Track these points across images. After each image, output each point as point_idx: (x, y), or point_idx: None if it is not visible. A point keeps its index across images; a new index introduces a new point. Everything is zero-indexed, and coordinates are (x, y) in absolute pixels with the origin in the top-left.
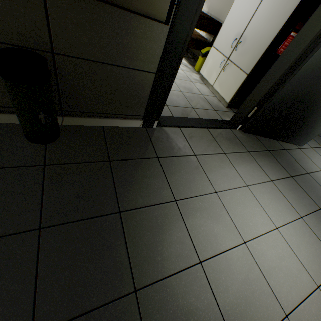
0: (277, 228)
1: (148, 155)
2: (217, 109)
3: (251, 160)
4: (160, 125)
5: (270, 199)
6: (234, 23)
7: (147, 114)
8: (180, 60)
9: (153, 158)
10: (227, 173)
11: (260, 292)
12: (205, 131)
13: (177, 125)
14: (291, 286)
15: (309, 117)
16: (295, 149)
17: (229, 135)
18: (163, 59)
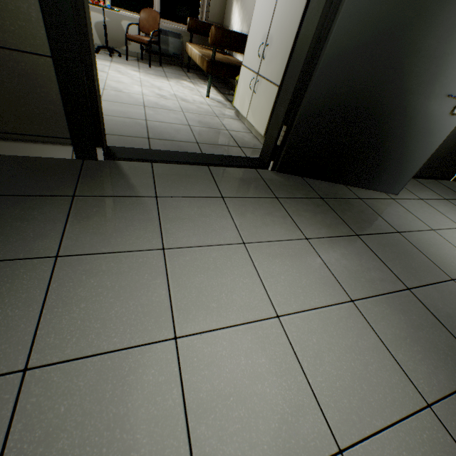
0: (277, 317)
1: (56, 191)
2: (246, 146)
3: (276, 208)
4: (113, 156)
5: (286, 267)
6: (259, 24)
7: (72, 133)
8: (85, 33)
9: (62, 196)
10: (210, 223)
11: (150, 450)
12: (201, 169)
13: (147, 158)
14: (256, 443)
15: (385, 137)
16: (382, 199)
17: (248, 176)
18: (47, 29)
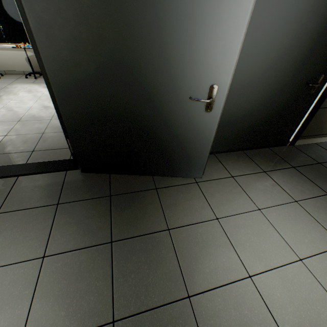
0: None
1: None
2: None
3: (45, 218)
4: None
5: None
6: None
7: None
8: None
9: None
10: None
11: None
12: (8, 181)
13: None
14: None
15: (156, 137)
16: (182, 185)
17: (51, 181)
18: None
